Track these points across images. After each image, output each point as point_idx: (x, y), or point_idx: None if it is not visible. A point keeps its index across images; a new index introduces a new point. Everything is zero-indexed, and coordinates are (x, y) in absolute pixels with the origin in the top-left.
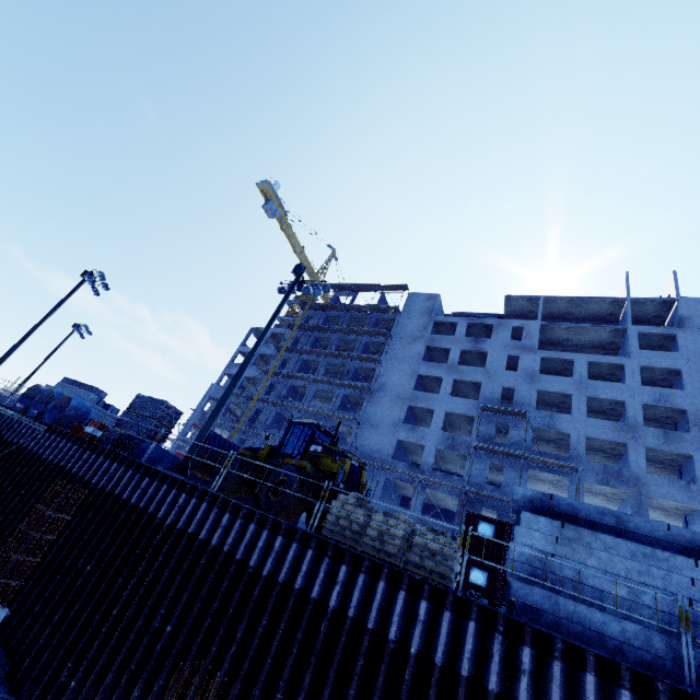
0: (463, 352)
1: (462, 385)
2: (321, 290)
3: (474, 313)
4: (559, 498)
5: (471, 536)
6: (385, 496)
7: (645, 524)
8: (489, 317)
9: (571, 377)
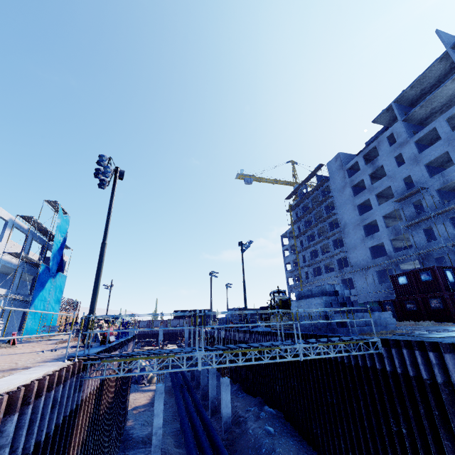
0: (373, 173)
1: (386, 191)
2: (248, 246)
3: (376, 133)
4: (301, 291)
5: (398, 287)
6: (387, 278)
7: (314, 289)
8: (380, 135)
9: (440, 140)
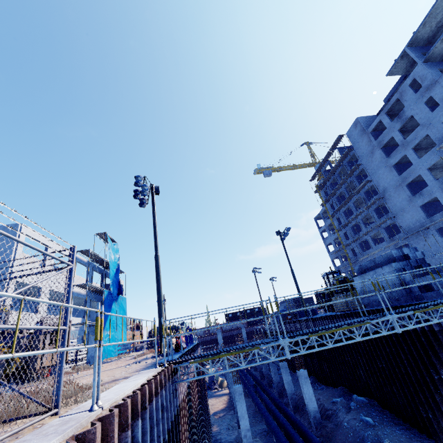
0: (402, 127)
1: (423, 142)
2: (287, 233)
3: (394, 86)
4: (362, 265)
5: None
6: None
7: (378, 259)
8: (399, 86)
9: None
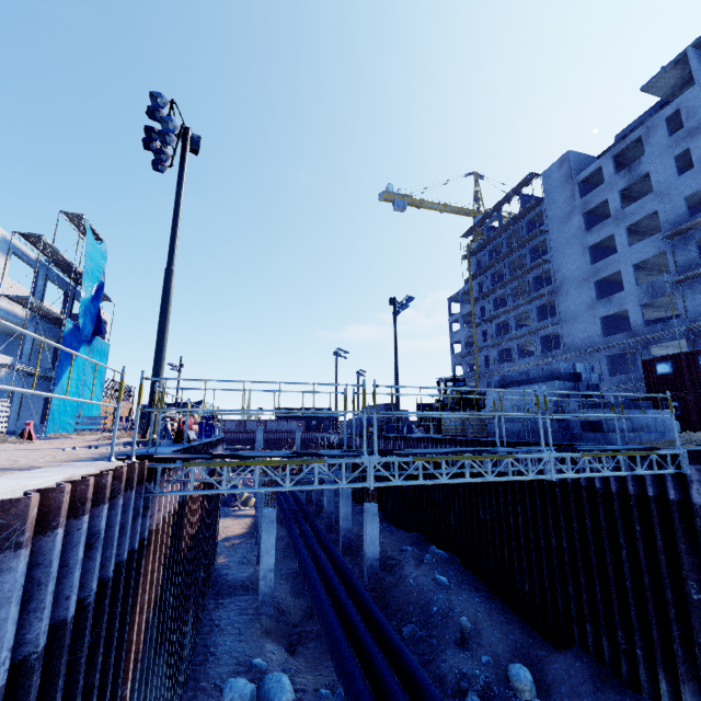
0: (627, 189)
1: (645, 222)
2: (406, 305)
3: (640, 116)
4: (507, 375)
5: (653, 379)
6: (623, 369)
7: (535, 371)
8: (649, 117)
9: None
